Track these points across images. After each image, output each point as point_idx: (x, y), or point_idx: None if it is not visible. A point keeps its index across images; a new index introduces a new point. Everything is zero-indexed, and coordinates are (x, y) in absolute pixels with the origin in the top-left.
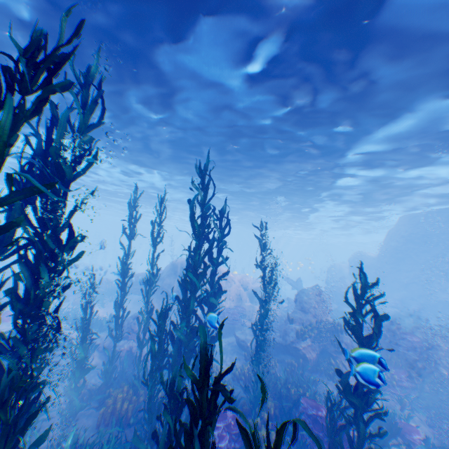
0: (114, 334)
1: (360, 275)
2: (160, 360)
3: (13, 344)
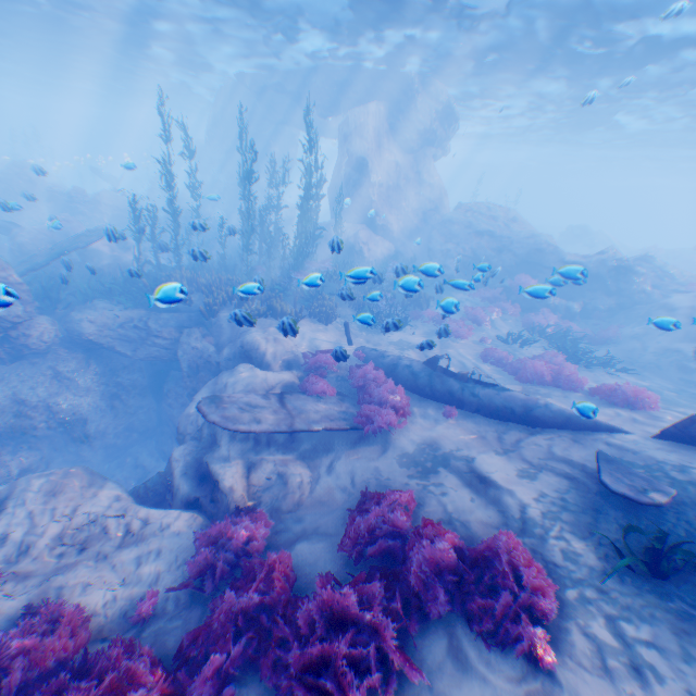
0: None
1: None
2: None
3: None
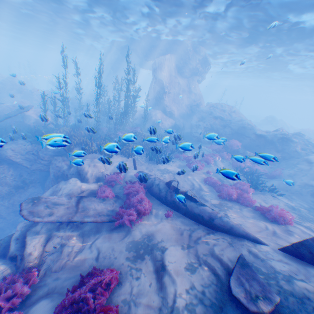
0: None
1: None
2: None
3: None
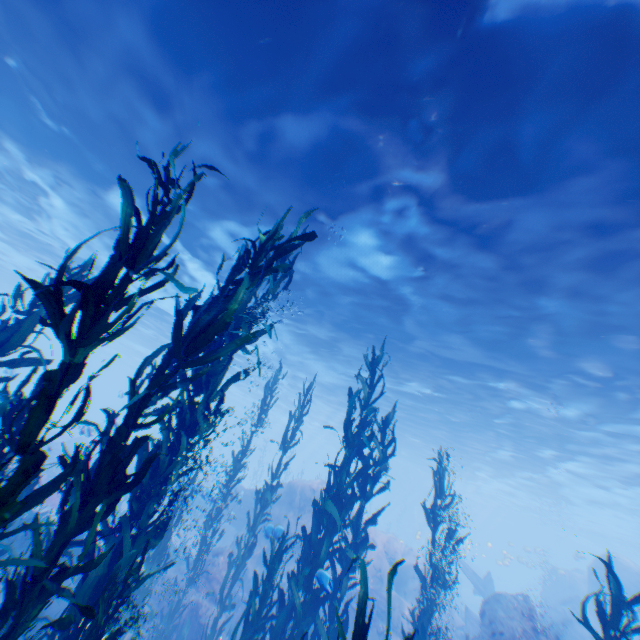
0: (191, 569)
1: (609, 577)
2: (257, 633)
3: (117, 525)
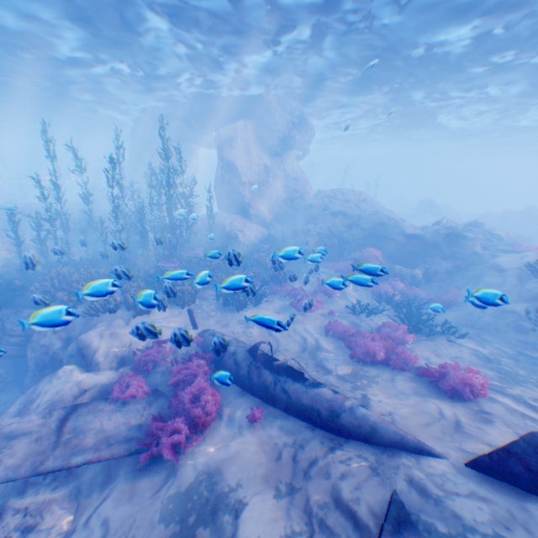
0: None
1: None
2: None
3: None
